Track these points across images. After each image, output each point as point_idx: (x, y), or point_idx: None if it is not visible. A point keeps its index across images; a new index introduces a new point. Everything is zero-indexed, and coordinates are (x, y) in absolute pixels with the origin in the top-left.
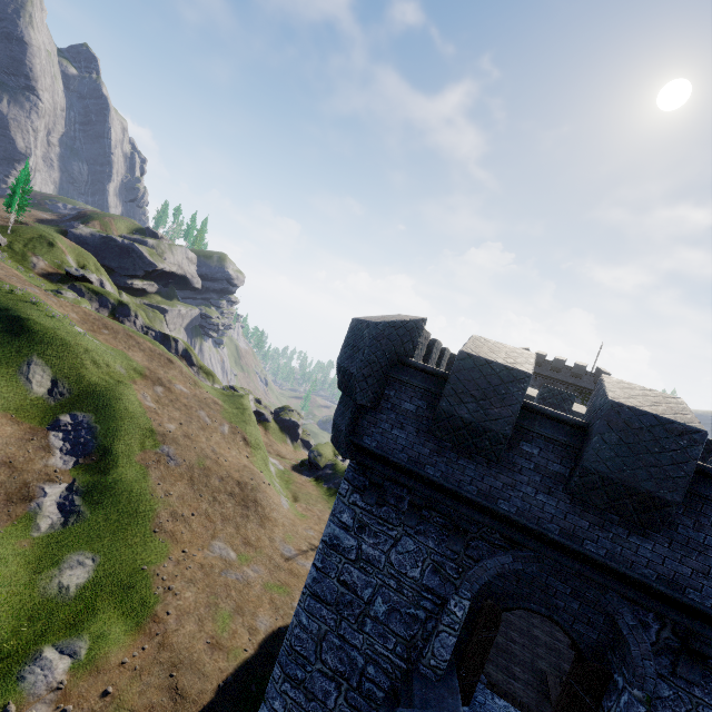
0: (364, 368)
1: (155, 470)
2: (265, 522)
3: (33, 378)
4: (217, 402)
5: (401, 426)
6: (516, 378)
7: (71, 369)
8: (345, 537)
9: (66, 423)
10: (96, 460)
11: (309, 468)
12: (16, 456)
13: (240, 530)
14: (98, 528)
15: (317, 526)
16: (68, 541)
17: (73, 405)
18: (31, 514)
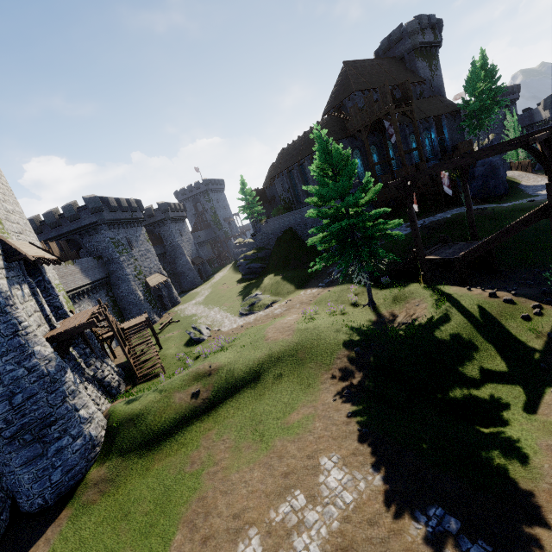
0: None
1: None
2: None
3: None
4: None
5: None
6: (32, 220)
7: None
8: None
9: None
10: None
11: None
12: None
13: None
14: None
15: None
16: None
17: None
18: None
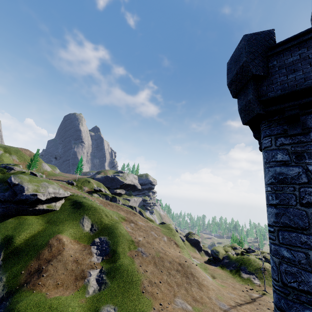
0: (249, 55)
1: (137, 259)
2: (201, 287)
3: (85, 224)
4: (158, 227)
5: (293, 71)
6: None
7: (98, 219)
8: (288, 170)
9: (97, 241)
10: (110, 256)
11: (214, 262)
12: (79, 257)
13: (188, 291)
14: (115, 291)
15: (234, 291)
16: (101, 298)
17: (99, 234)
18: (85, 285)
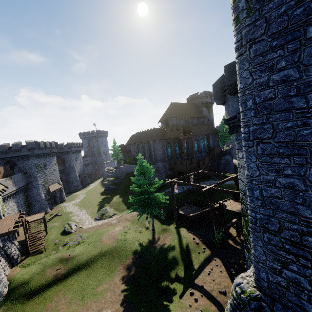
0: None
1: None
2: None
3: None
4: None
5: None
6: None
7: None
8: None
9: None
10: None
11: None
12: None
13: None
14: None
15: None
16: None
17: None
18: None
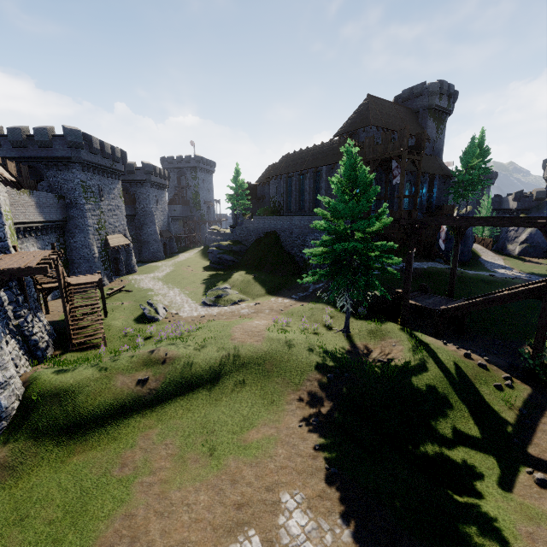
0: None
1: None
2: None
3: None
4: None
5: None
6: None
7: None
8: None
9: None
10: None
11: None
12: None
13: None
14: None
15: None
16: None
17: None
18: None
